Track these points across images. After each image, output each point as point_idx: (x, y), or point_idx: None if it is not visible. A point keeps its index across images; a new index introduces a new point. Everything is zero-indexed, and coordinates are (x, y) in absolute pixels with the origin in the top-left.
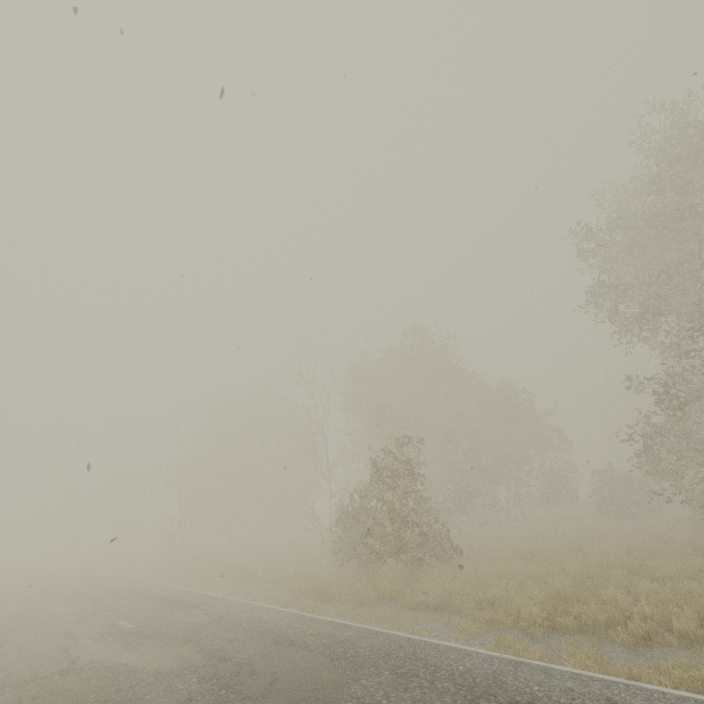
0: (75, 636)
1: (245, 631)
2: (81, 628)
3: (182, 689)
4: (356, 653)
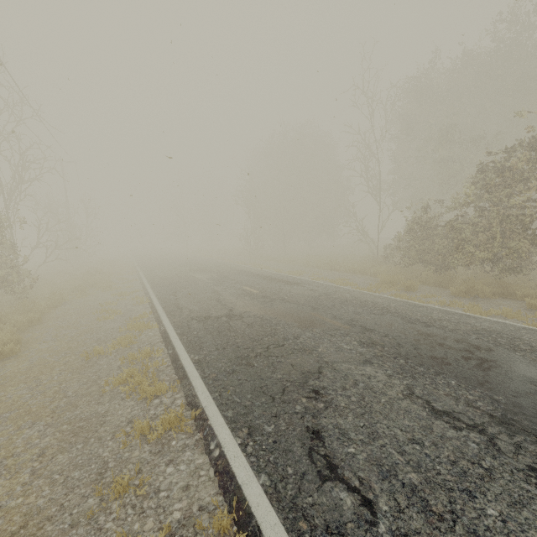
0: (219, 293)
1: (362, 308)
2: (220, 289)
3: (348, 349)
4: (534, 348)
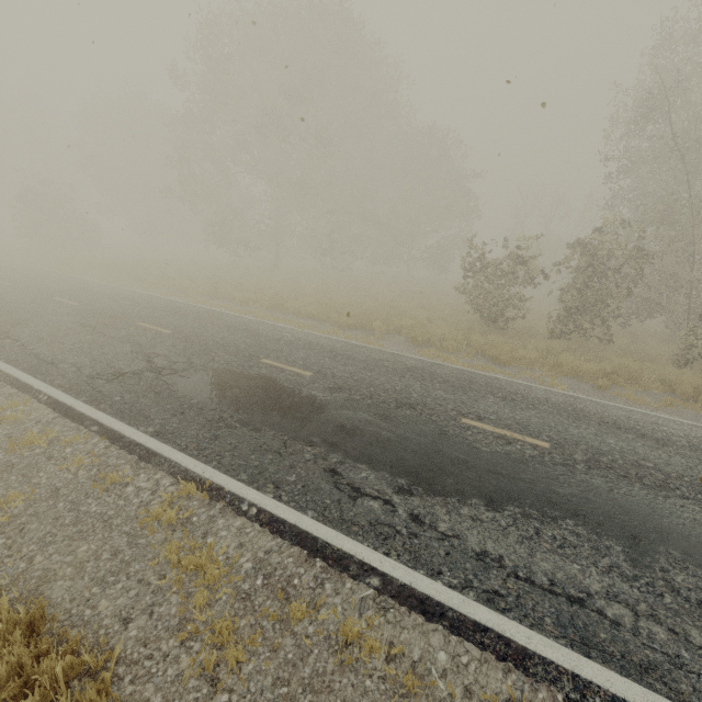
0: None
1: None
2: None
3: None
4: None
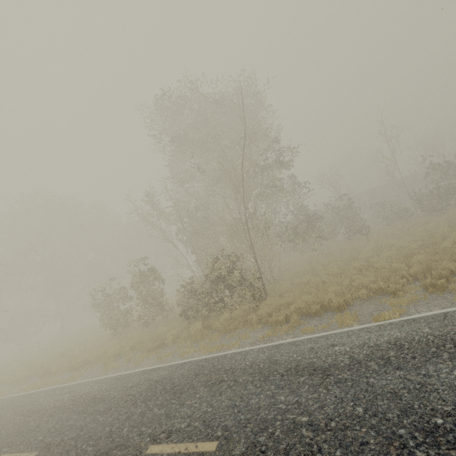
0: None
1: None
2: None
3: None
4: None
